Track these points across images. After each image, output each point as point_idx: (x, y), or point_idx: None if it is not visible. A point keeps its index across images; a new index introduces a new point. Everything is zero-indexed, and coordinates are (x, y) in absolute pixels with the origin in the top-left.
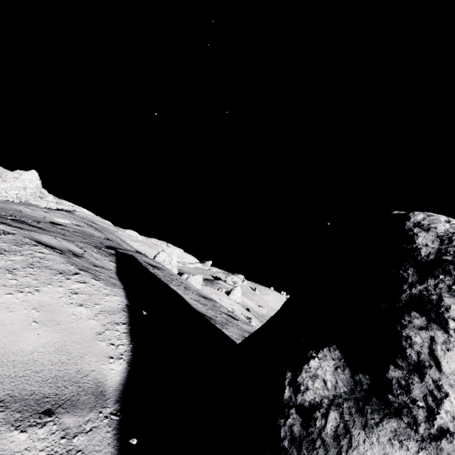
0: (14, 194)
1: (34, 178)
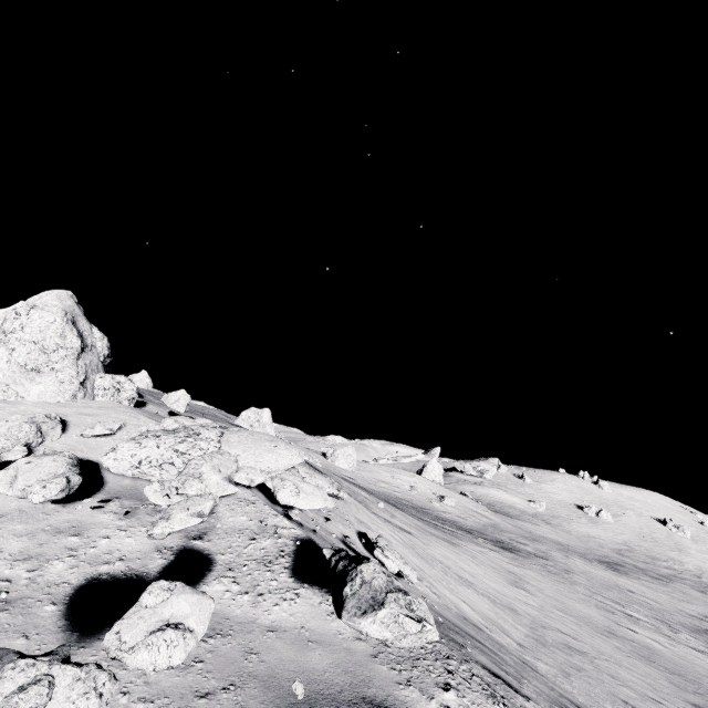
0: None
1: (144, 377)
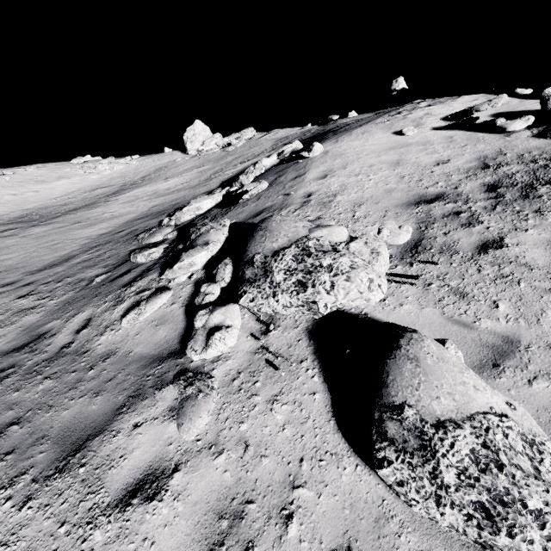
0: (214, 145)
1: (203, 126)
